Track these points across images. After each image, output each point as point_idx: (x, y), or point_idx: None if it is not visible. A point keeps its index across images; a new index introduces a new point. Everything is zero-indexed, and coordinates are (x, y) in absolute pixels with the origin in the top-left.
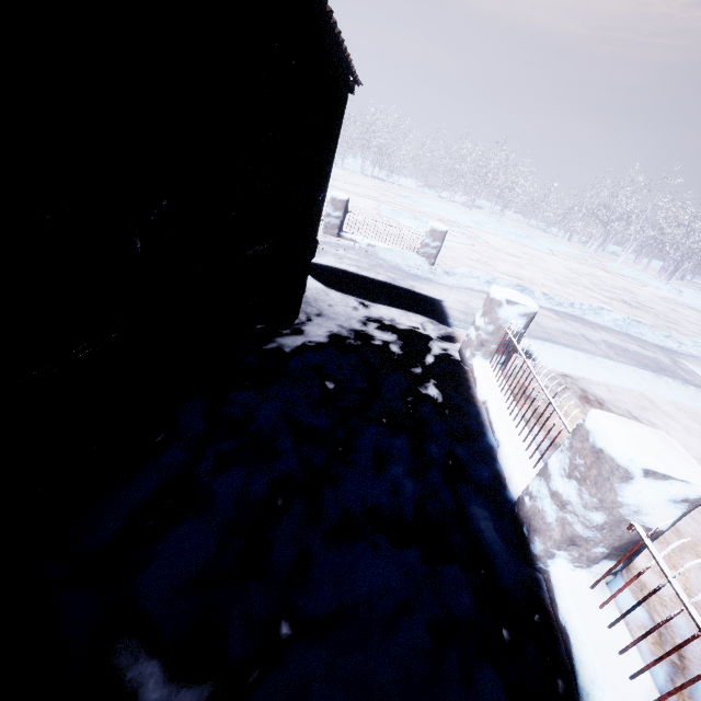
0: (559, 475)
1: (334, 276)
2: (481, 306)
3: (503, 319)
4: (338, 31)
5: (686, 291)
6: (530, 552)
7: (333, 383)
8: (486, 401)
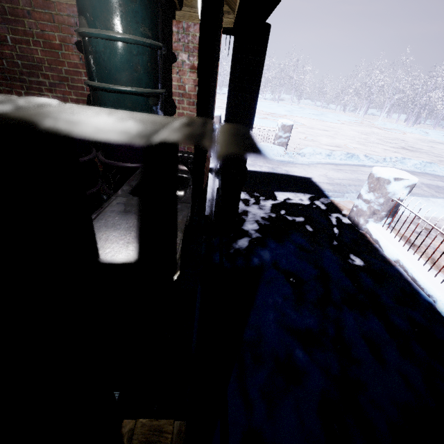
0: None
1: None
2: (336, 175)
3: (391, 192)
4: None
5: (429, 132)
6: None
7: (292, 276)
8: (399, 260)
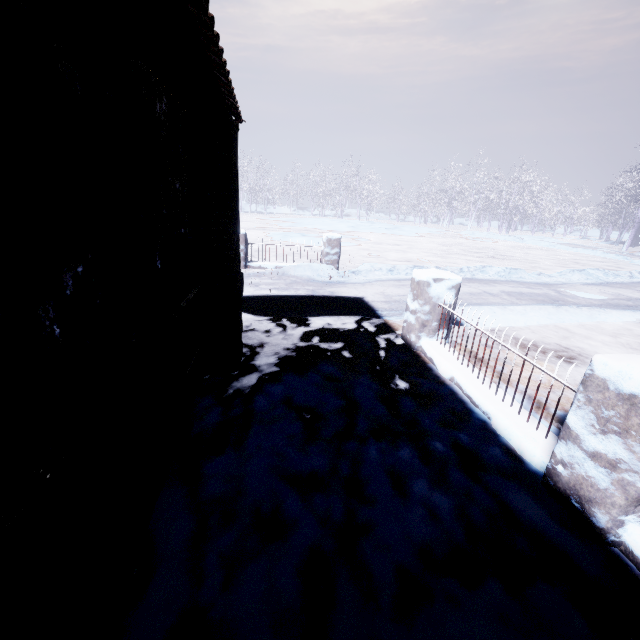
0: (589, 434)
1: (259, 303)
2: (396, 292)
3: (435, 297)
4: (224, 60)
5: (525, 238)
6: (595, 527)
7: (308, 412)
8: (453, 377)
